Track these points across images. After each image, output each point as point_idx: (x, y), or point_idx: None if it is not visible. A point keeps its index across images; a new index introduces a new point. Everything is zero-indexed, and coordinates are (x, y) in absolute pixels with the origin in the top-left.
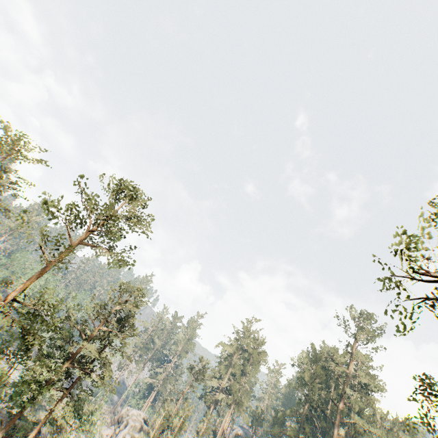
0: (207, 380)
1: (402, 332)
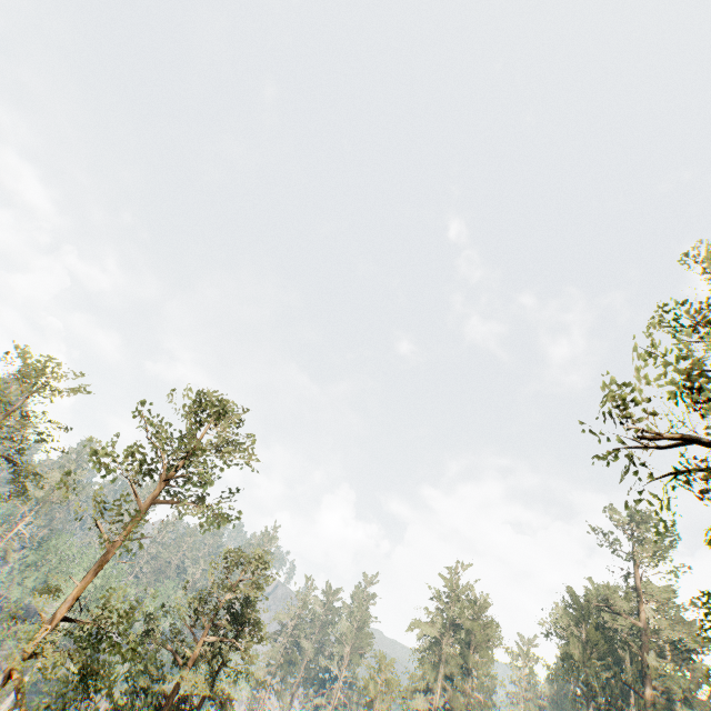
0: (406, 698)
1: (662, 533)
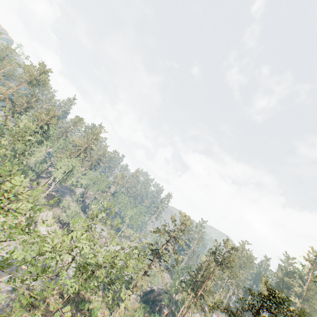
0: None
1: None
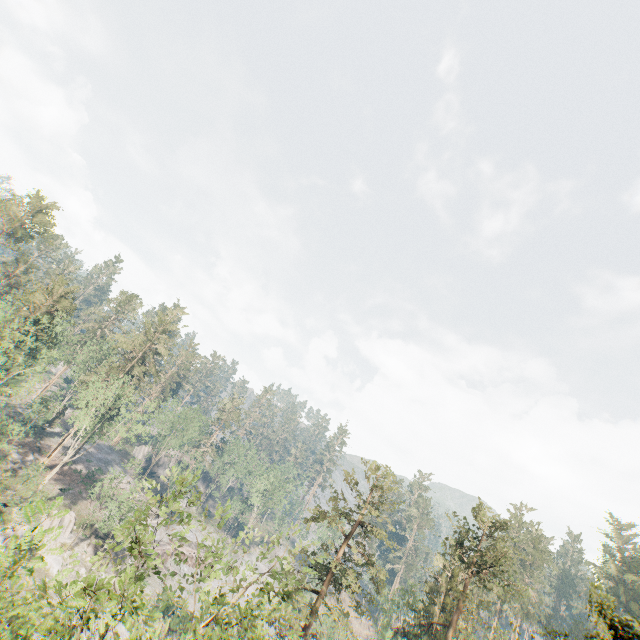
0: None
1: None
